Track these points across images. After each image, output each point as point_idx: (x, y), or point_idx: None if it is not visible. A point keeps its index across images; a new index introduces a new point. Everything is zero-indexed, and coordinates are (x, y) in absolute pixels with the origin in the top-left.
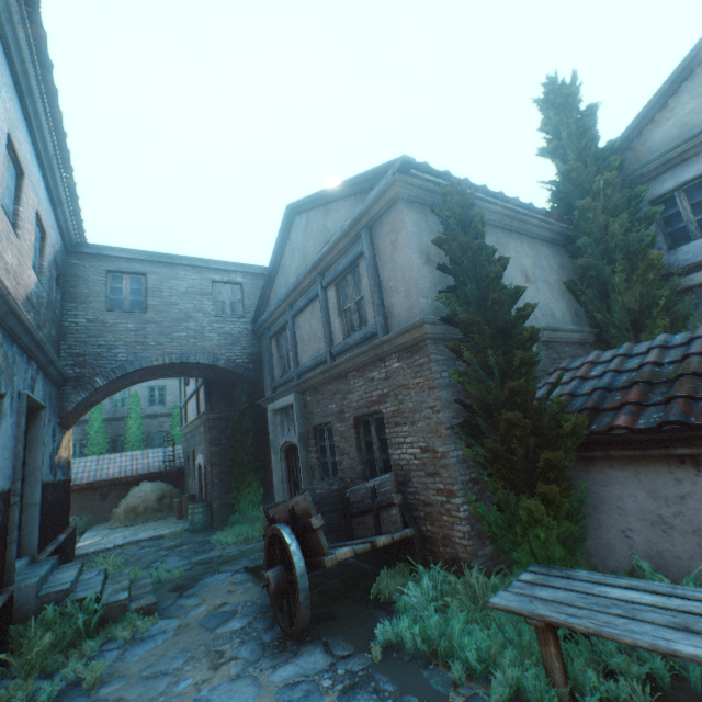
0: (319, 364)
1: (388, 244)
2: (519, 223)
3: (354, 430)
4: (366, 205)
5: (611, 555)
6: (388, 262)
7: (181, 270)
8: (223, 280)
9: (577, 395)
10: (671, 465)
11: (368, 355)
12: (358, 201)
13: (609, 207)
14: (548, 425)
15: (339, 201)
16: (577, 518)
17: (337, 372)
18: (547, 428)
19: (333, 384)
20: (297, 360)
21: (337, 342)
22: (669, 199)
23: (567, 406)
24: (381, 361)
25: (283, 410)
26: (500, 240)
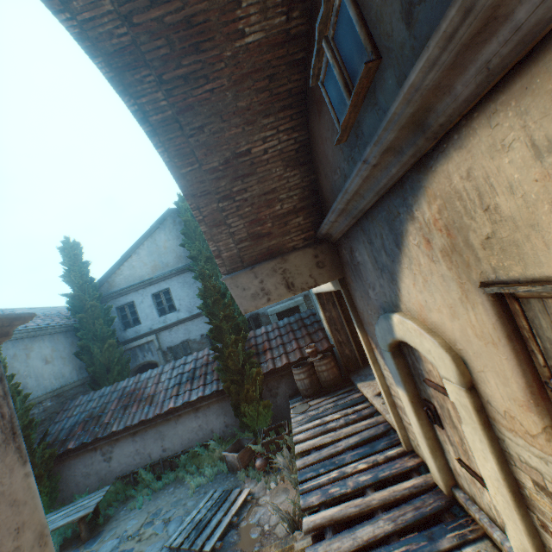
0: None
1: None
2: (43, 331)
3: None
4: None
5: (74, 496)
6: None
7: None
8: None
9: (64, 428)
10: (90, 452)
11: None
12: None
13: (96, 314)
14: (39, 457)
15: None
16: (55, 490)
17: None
18: (39, 459)
19: None
20: None
21: None
22: (124, 307)
23: (58, 436)
24: None
25: None
26: (29, 345)
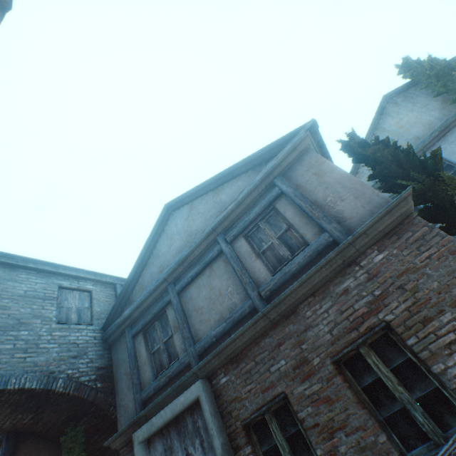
0: (239, 320)
1: (310, 176)
2: None
3: (340, 377)
4: (280, 158)
5: None
6: (317, 186)
7: (23, 272)
8: (71, 285)
9: None
10: None
11: (332, 265)
12: (257, 170)
13: None
14: None
15: (232, 179)
16: None
17: (280, 310)
18: None
19: (273, 333)
20: (192, 337)
21: (264, 283)
22: None
23: None
24: (351, 265)
25: (169, 426)
26: None
